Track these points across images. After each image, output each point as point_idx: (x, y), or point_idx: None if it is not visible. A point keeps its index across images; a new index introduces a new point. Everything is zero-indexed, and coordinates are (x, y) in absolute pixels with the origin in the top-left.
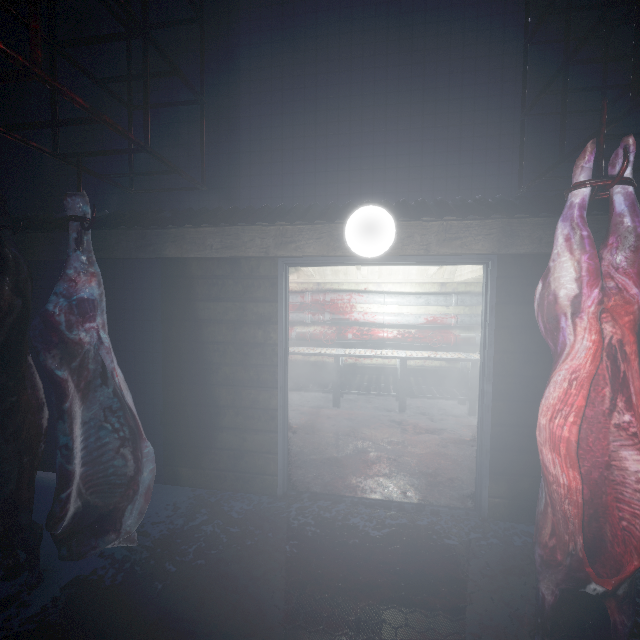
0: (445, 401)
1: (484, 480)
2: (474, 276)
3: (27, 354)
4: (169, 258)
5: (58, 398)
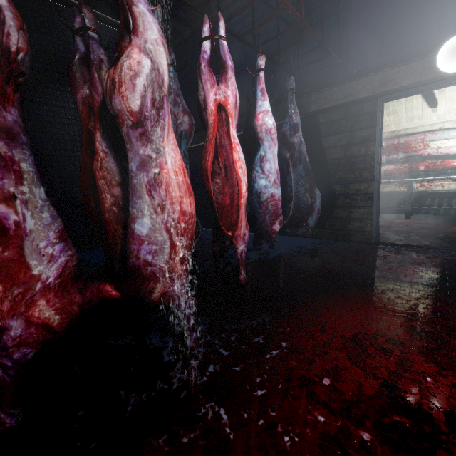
0: None
1: None
2: None
3: None
4: (306, 116)
5: (286, 167)
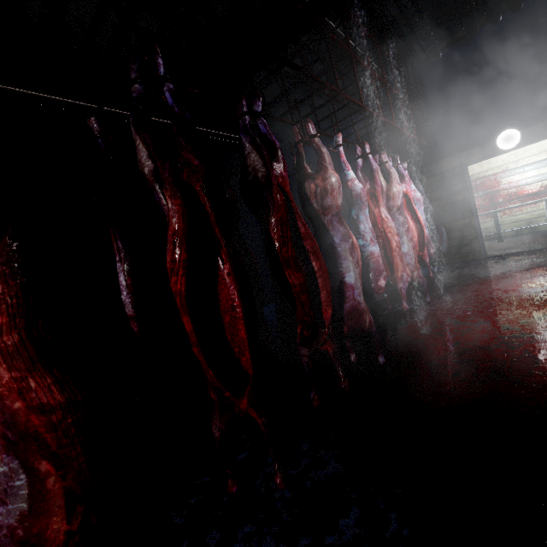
0: None
1: None
2: None
3: None
4: None
5: None
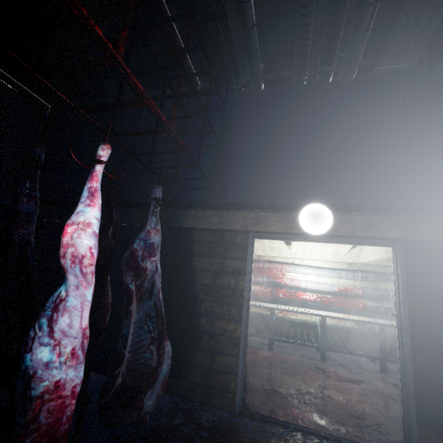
0: (357, 358)
1: (412, 425)
2: (376, 258)
3: (106, 274)
4: (180, 228)
5: (125, 302)
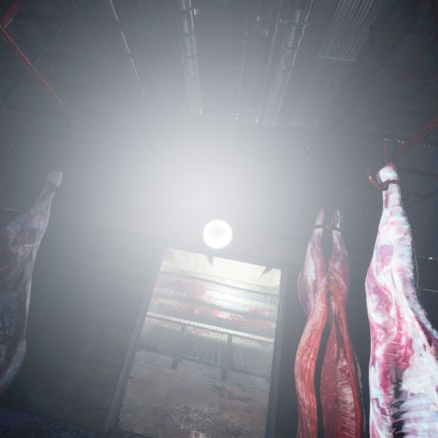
0: (256, 378)
1: (271, 434)
2: None
3: None
4: (91, 225)
5: None
